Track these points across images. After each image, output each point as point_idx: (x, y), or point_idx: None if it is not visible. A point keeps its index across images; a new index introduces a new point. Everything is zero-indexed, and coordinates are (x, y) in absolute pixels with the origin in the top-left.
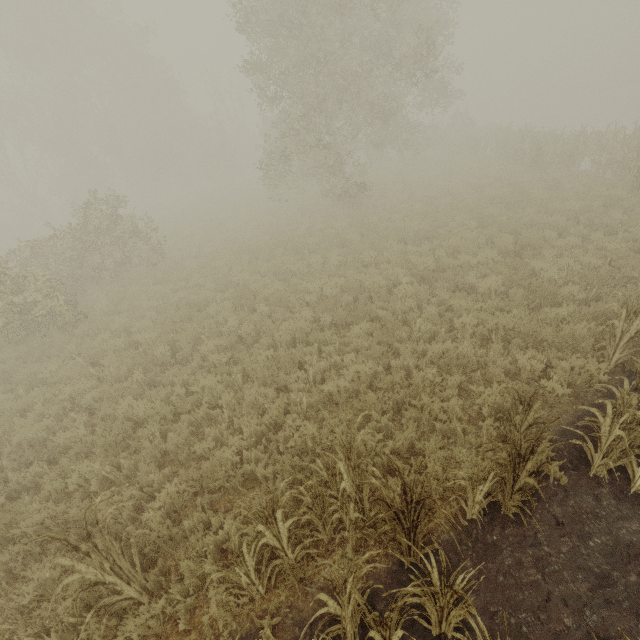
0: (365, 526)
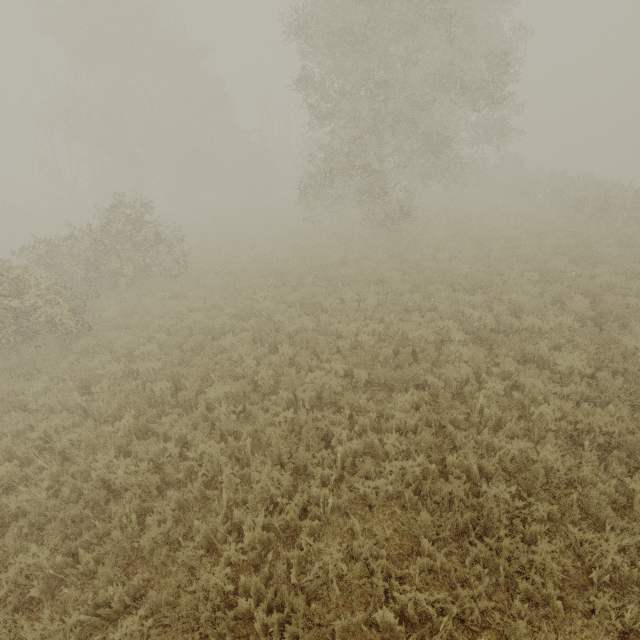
0: None
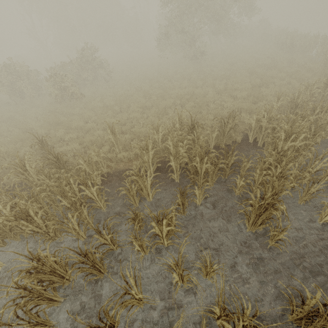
0: (181, 128)
